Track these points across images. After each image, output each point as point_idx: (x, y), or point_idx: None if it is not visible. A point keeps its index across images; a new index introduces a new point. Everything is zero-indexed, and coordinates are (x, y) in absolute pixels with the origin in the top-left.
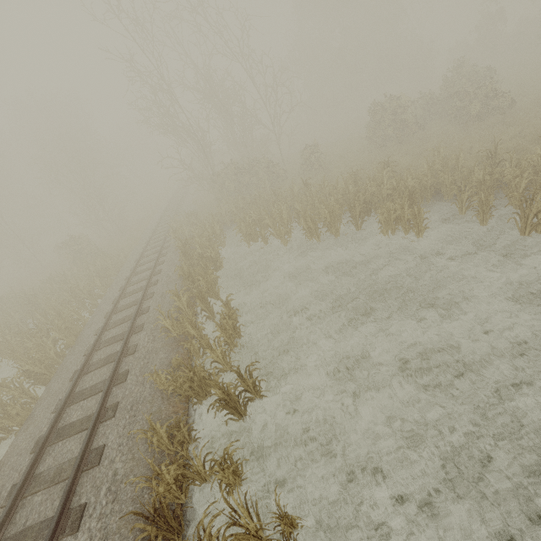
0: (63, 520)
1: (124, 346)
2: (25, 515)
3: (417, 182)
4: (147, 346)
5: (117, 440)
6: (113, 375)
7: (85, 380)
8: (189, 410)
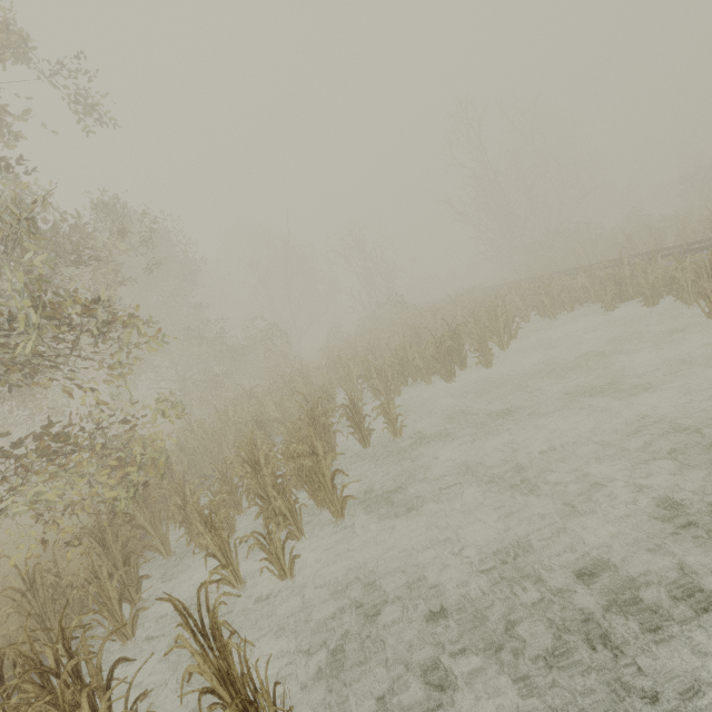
0: None
1: None
2: None
3: None
4: None
5: None
6: None
7: None
8: None
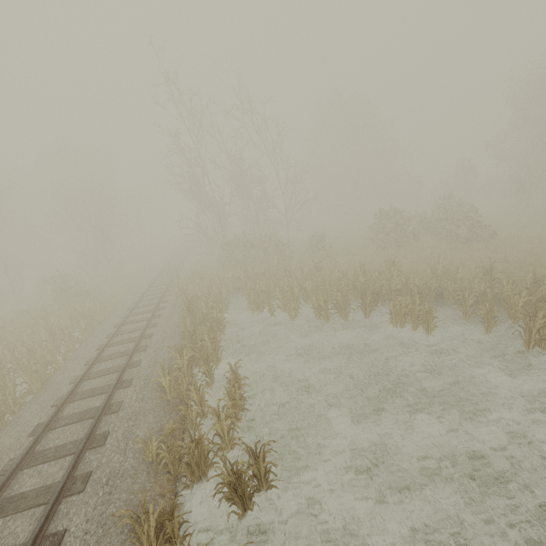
0: None
1: (107, 401)
2: None
3: (422, 283)
4: (134, 405)
5: (84, 525)
6: (89, 435)
7: (50, 438)
8: (177, 495)
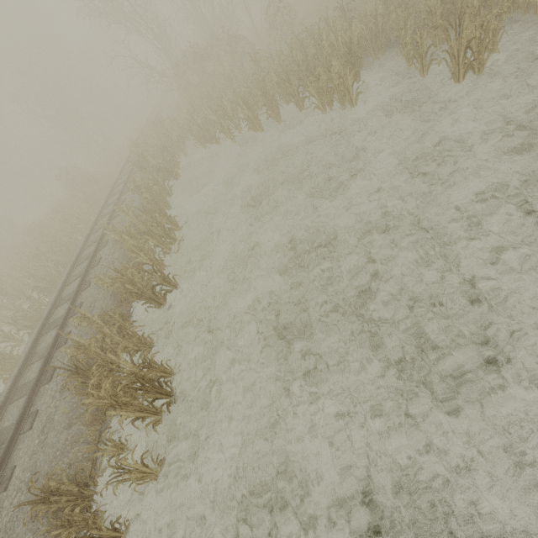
0: (44, 376)
1: (92, 260)
2: (29, 375)
3: (365, 28)
4: (108, 258)
5: (78, 328)
6: (82, 283)
7: (68, 289)
8: (133, 304)
